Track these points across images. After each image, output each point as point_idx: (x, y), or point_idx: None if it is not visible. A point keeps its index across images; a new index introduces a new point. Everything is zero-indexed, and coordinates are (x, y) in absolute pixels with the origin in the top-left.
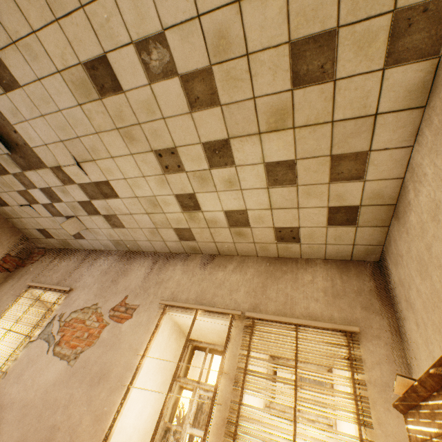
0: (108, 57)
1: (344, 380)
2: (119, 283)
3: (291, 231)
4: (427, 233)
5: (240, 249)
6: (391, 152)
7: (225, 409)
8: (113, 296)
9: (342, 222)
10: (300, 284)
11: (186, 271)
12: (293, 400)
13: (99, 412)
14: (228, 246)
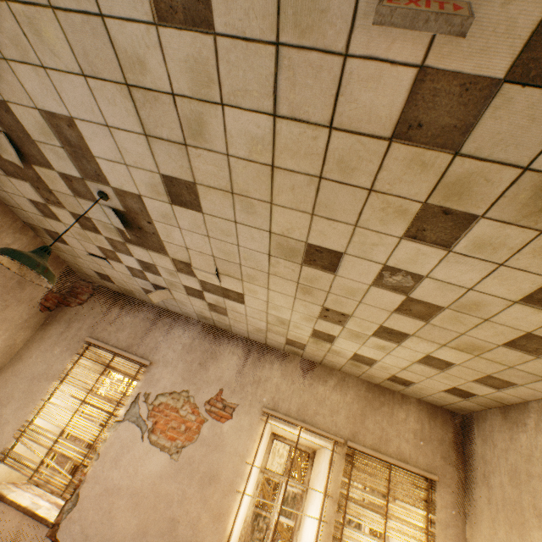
0: (345, 256)
1: (421, 518)
2: (210, 370)
3: (407, 381)
4: (533, 465)
5: (345, 369)
6: (536, 391)
7: (329, 525)
8: (205, 386)
9: (456, 393)
10: (394, 420)
11: (284, 375)
12: (383, 527)
13: (217, 512)
14: (335, 364)
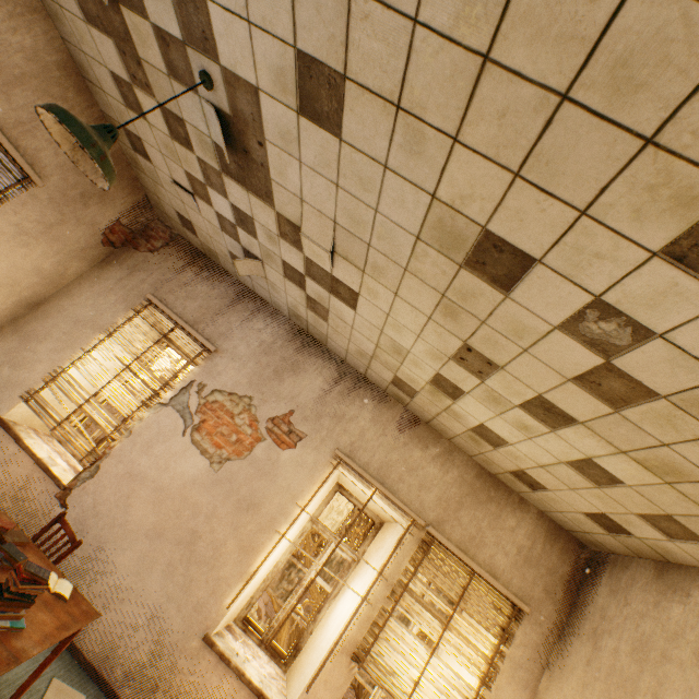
0: (537, 266)
1: (489, 645)
2: (285, 383)
3: (537, 483)
4: (677, 648)
5: (457, 441)
6: None
7: (373, 609)
8: (274, 400)
9: (600, 522)
10: (499, 524)
11: (376, 421)
12: (438, 635)
13: (246, 544)
14: (446, 430)
